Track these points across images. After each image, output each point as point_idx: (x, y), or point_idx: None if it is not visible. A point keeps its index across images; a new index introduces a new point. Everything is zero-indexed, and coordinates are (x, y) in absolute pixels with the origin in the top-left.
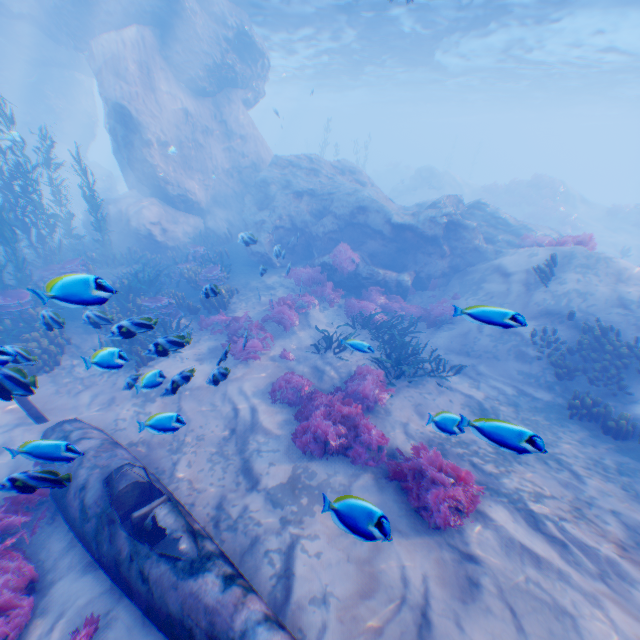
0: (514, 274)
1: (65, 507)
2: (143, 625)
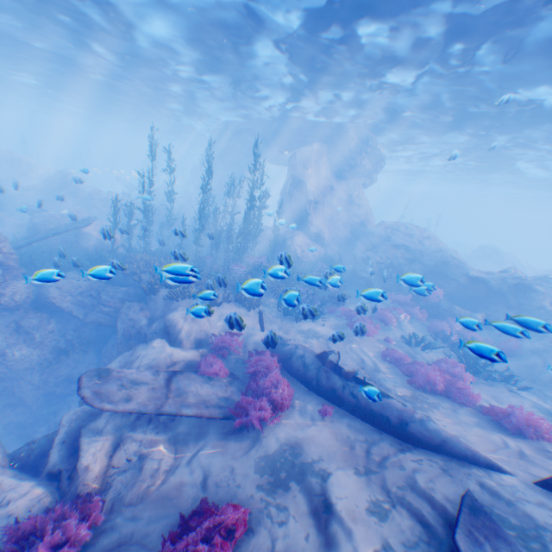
0: None
1: (289, 365)
2: (351, 416)
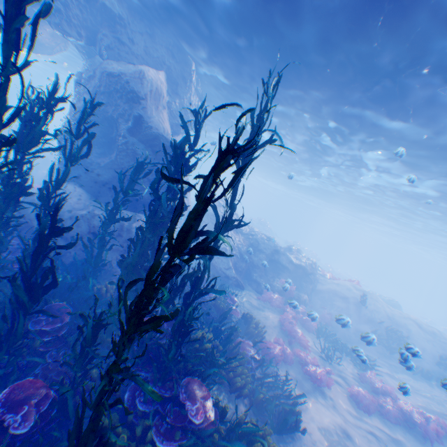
0: (346, 298)
1: None
2: None
